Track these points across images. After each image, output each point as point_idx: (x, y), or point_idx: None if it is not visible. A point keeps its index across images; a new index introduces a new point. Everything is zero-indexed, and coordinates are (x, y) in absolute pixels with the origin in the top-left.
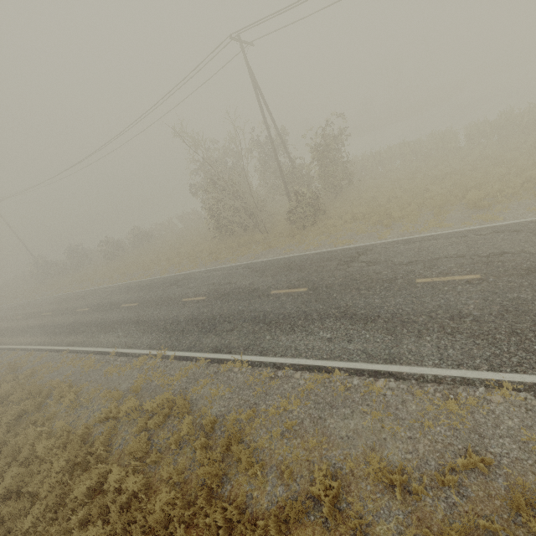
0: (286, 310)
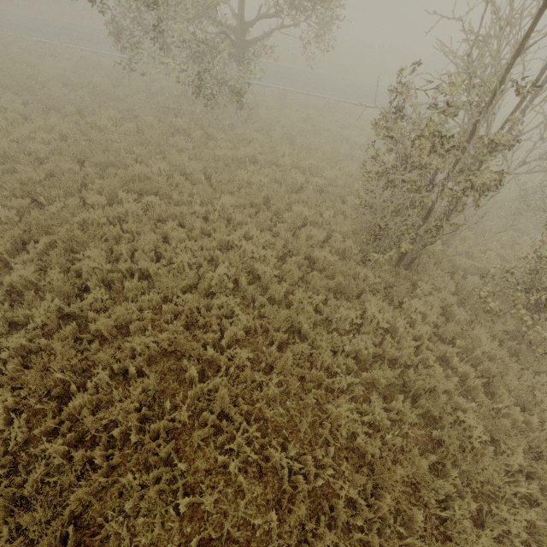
0: (96, 39)
